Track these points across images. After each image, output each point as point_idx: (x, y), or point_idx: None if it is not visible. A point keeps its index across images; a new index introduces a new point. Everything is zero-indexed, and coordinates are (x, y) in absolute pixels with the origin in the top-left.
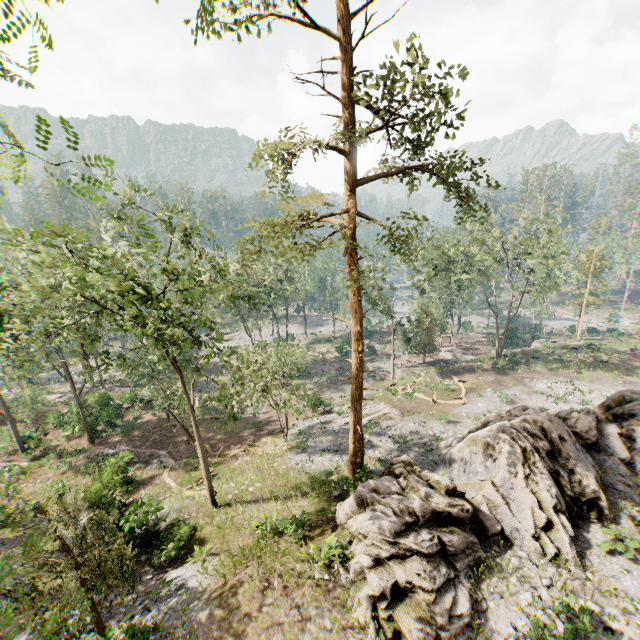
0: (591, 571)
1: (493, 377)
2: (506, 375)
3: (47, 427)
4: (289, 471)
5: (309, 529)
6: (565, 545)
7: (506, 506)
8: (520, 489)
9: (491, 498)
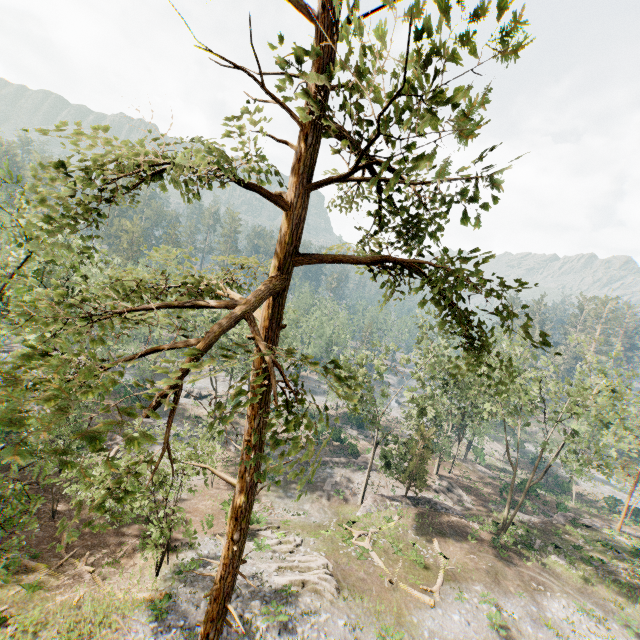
0: None
1: (490, 561)
2: (509, 564)
3: None
4: None
5: None
6: None
7: None
8: None
9: None
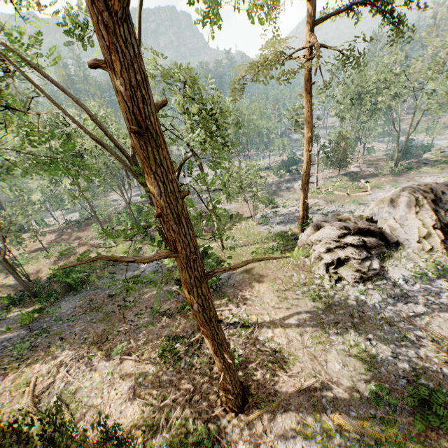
0: None
1: (391, 178)
2: (401, 176)
3: (112, 225)
4: (260, 233)
5: (281, 251)
6: (436, 244)
7: (401, 229)
8: (411, 219)
9: (392, 226)
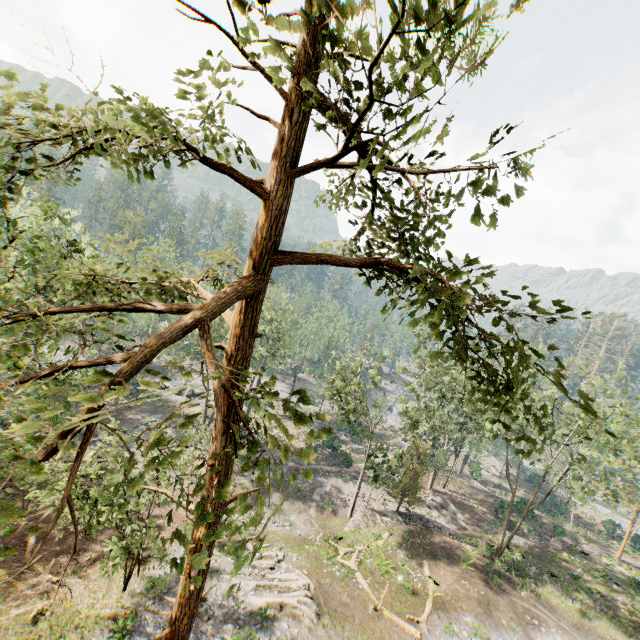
0: None
1: (482, 589)
2: (502, 593)
3: None
4: None
5: None
6: None
7: None
8: None
9: None
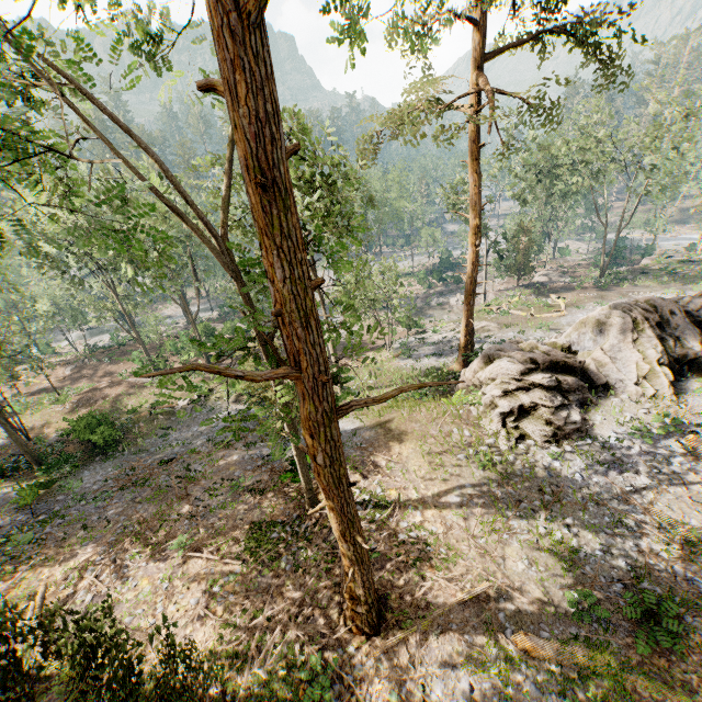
0: (684, 403)
1: (595, 293)
2: (609, 291)
3: (164, 355)
4: (400, 370)
5: (433, 397)
6: (664, 387)
7: (613, 364)
8: (627, 351)
9: (599, 359)
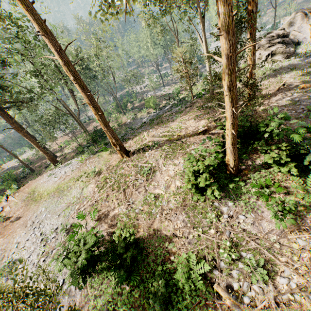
0: None
1: None
2: None
3: None
4: None
5: None
6: None
7: (299, 33)
8: (304, 26)
9: (294, 34)
